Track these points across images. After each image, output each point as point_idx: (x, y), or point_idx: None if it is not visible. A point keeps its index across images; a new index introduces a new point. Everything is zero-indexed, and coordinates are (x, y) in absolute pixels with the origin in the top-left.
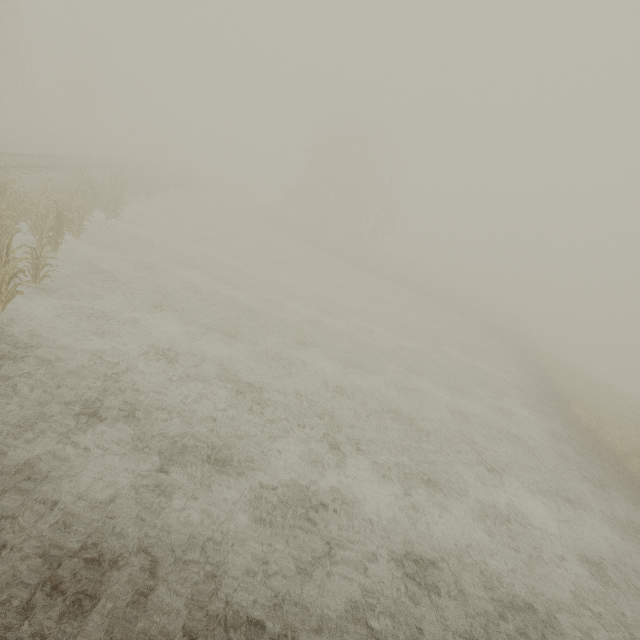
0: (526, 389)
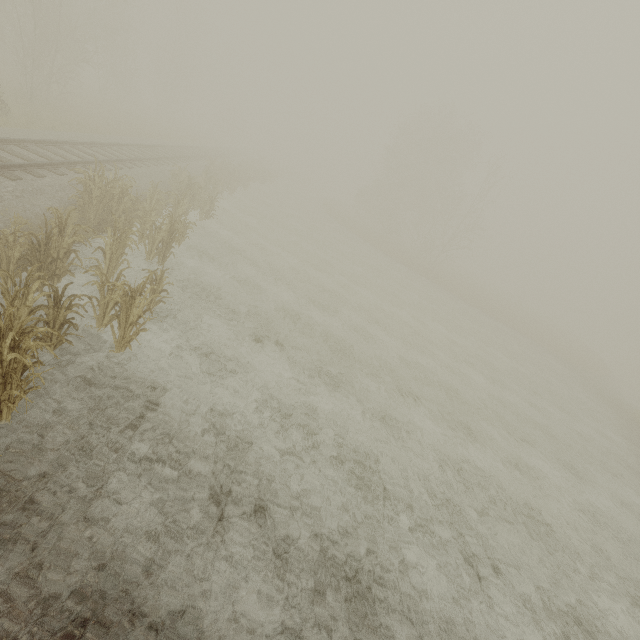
0: (636, 467)
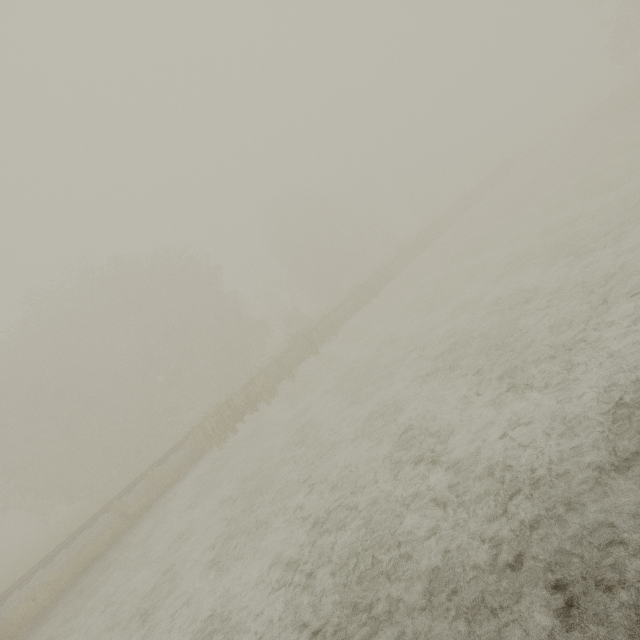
0: None
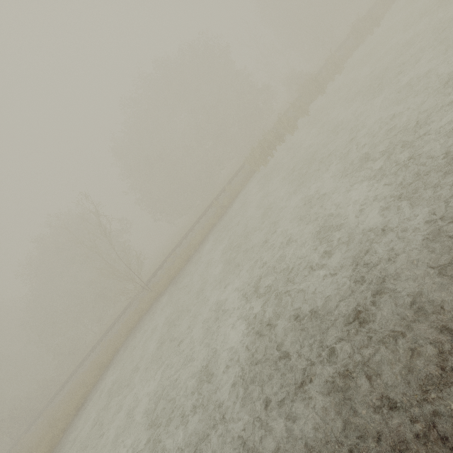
0: None
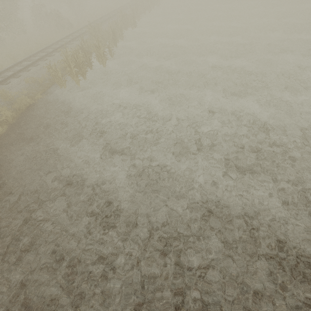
0: None
